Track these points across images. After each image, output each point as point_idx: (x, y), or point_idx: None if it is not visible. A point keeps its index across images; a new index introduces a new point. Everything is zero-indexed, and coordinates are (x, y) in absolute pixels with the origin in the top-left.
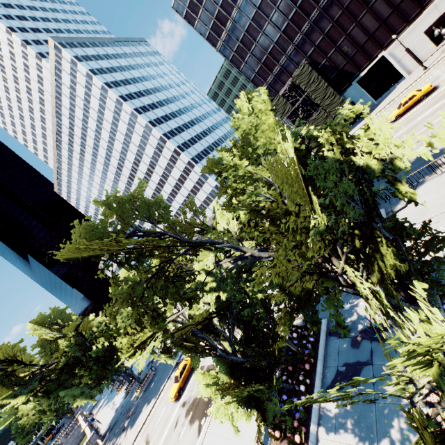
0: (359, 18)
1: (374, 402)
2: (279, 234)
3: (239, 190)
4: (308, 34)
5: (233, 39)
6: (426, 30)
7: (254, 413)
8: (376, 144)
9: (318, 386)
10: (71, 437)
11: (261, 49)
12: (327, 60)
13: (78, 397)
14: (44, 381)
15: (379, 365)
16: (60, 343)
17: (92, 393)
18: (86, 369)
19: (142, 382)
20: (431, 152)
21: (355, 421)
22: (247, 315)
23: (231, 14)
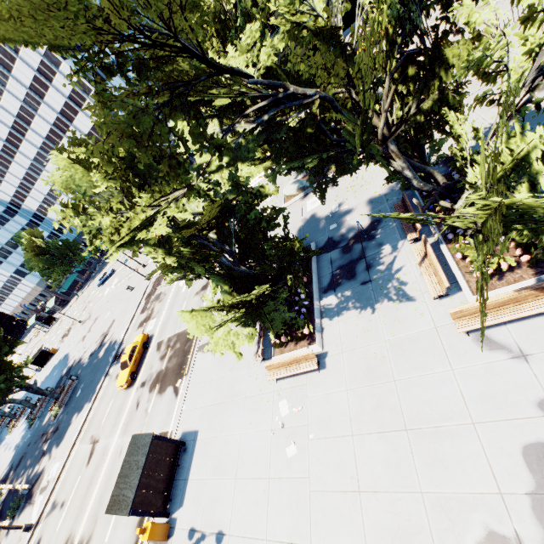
0: None
1: (370, 281)
2: (324, 70)
3: None
4: None
5: None
6: None
7: (255, 333)
8: None
9: (316, 293)
10: None
11: None
12: None
13: None
14: None
15: (371, 255)
16: None
17: None
18: None
19: (59, 397)
20: None
21: (355, 300)
22: (254, 218)
23: None
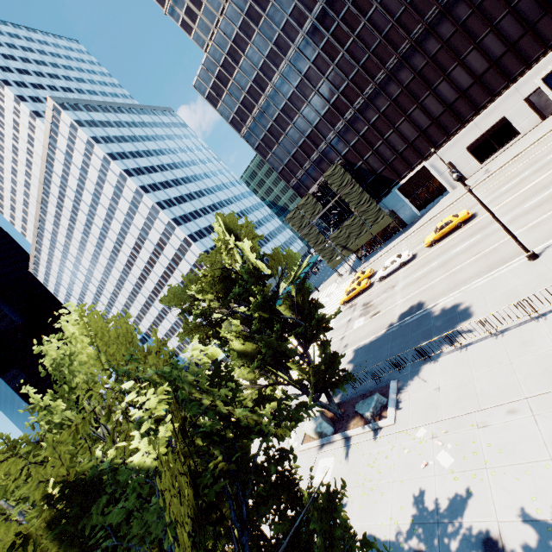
0: (397, 125)
1: None
2: None
3: None
4: (342, 133)
5: (260, 127)
6: (468, 147)
7: None
8: (258, 415)
9: None
10: None
11: (290, 141)
12: (364, 162)
13: None
14: None
15: None
16: None
17: None
18: None
19: None
20: (457, 308)
21: None
22: None
23: (258, 102)
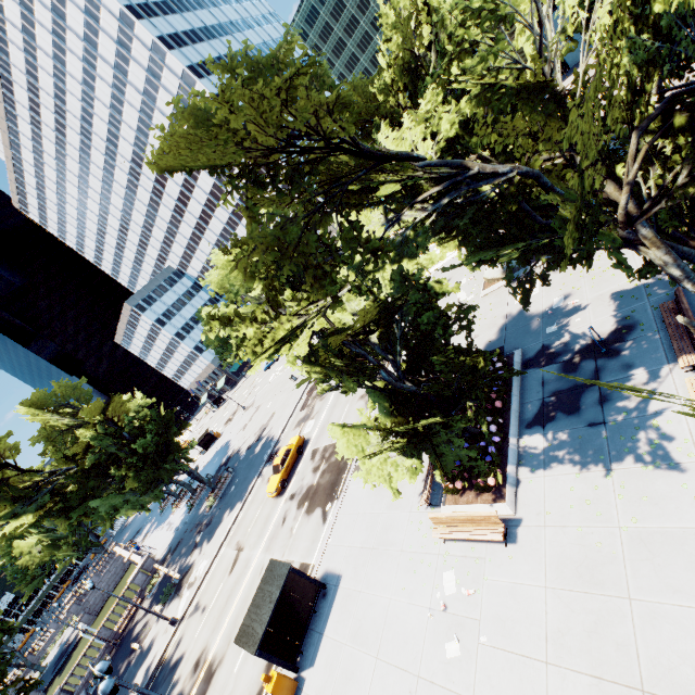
0: None
1: (604, 423)
2: (528, 135)
3: (467, 47)
4: None
5: None
6: None
7: (421, 468)
8: None
9: (514, 426)
10: (106, 575)
11: None
12: None
13: (122, 507)
14: (58, 495)
15: (611, 382)
16: (79, 435)
17: (143, 501)
18: (129, 468)
19: (215, 488)
20: None
21: (575, 449)
22: (426, 322)
23: None
